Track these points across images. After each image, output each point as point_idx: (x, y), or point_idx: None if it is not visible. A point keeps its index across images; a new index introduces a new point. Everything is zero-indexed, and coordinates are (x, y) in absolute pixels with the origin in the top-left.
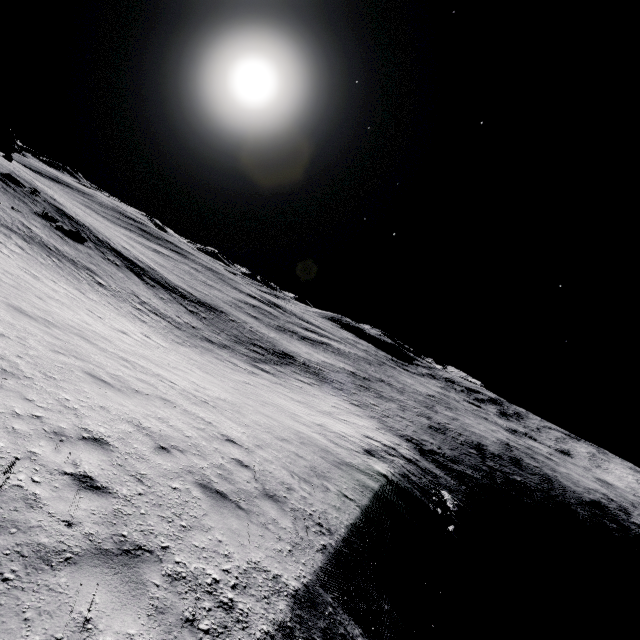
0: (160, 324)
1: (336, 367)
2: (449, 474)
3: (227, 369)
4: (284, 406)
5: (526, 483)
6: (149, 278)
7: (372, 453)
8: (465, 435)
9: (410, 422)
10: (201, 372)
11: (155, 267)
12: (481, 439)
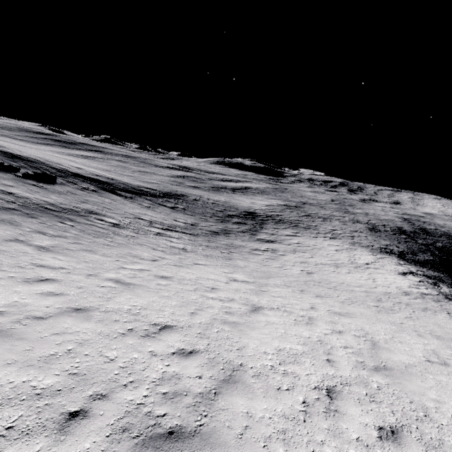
0: (186, 241)
1: (276, 206)
2: (430, 268)
3: (273, 263)
4: (363, 286)
5: (446, 246)
6: (120, 190)
7: (451, 298)
8: (386, 225)
9: (361, 233)
10: (325, 303)
11: (109, 175)
12: (394, 223)
